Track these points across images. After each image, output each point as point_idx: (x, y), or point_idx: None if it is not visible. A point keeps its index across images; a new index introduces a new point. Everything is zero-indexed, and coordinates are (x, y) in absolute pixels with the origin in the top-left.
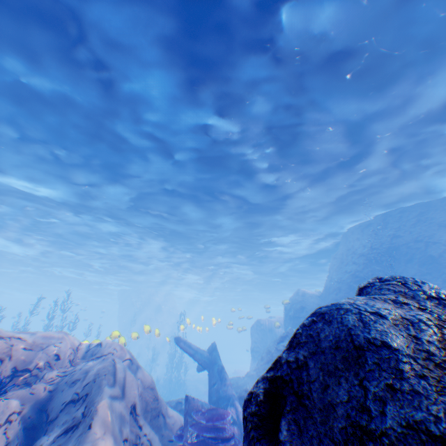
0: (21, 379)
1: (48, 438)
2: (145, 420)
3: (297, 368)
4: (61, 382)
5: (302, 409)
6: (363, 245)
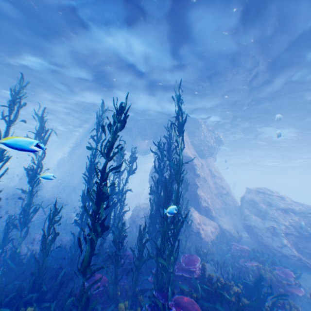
0: None
1: None
2: None
3: None
4: None
5: None
6: (74, 142)
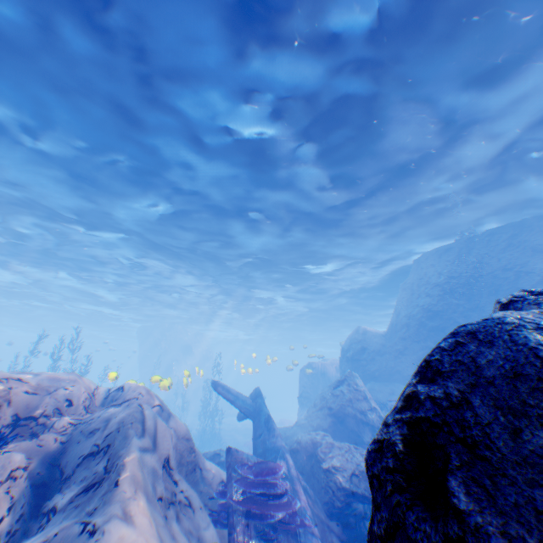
0: (24, 429)
1: (64, 498)
2: (181, 476)
3: (449, 407)
4: (76, 433)
5: (482, 464)
6: (440, 274)
